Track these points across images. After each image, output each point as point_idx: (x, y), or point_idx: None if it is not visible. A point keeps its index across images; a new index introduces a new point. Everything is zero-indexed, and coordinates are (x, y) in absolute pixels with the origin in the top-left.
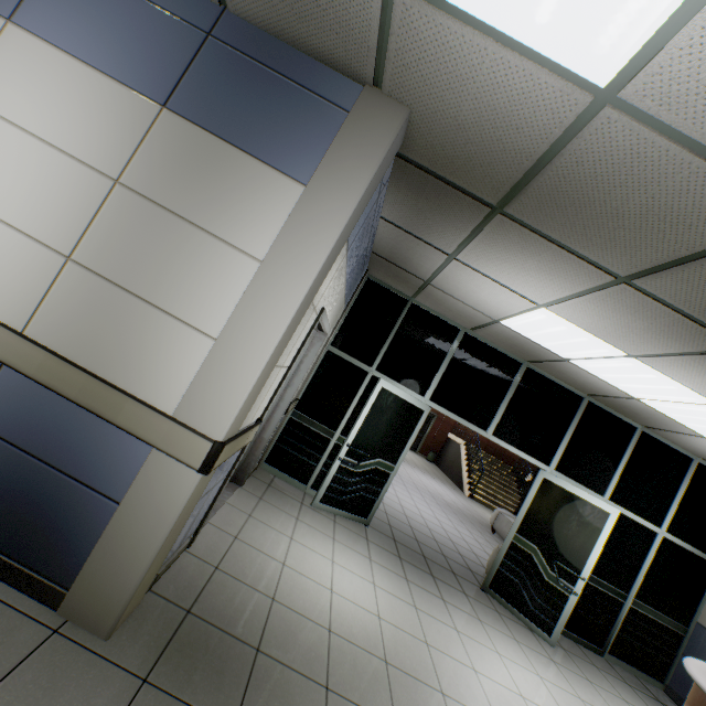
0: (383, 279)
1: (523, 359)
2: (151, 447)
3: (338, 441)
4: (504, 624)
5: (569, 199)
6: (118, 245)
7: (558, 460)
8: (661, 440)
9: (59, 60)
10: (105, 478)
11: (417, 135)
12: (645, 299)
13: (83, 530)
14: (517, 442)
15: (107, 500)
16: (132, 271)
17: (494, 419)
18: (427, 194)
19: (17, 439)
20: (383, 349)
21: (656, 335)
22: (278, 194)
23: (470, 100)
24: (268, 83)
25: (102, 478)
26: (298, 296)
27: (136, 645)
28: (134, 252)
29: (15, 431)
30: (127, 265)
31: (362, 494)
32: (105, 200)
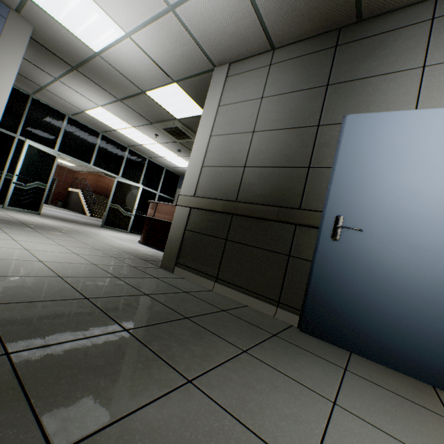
0: None
1: (100, 131)
2: None
3: (7, 177)
4: (111, 230)
5: (97, 73)
6: None
7: (122, 173)
8: (155, 162)
9: None
10: None
11: (37, 34)
12: (127, 107)
13: None
14: (105, 168)
15: None
16: None
17: (93, 159)
18: (42, 53)
19: None
20: (22, 123)
21: (135, 119)
22: None
23: (59, 36)
24: None
25: None
26: (7, 94)
27: None
28: None
29: None
30: None
31: (33, 200)
32: None
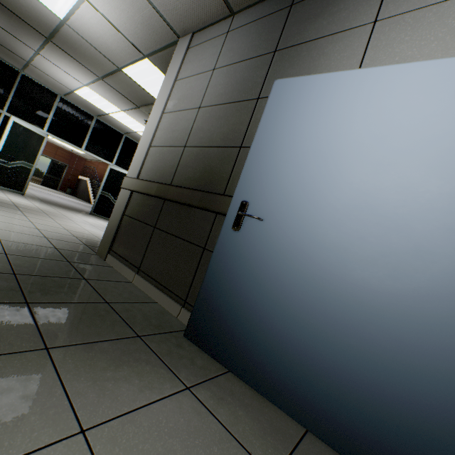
0: None
1: (94, 114)
2: None
3: None
4: (98, 218)
5: (71, 46)
6: None
7: (116, 161)
8: None
9: None
10: None
11: None
12: (110, 87)
13: None
14: (98, 154)
15: None
16: None
17: (85, 143)
18: (15, 20)
19: None
20: (9, 100)
21: (121, 102)
22: None
23: None
24: None
25: None
26: None
27: None
28: None
29: None
30: None
31: (16, 179)
32: None
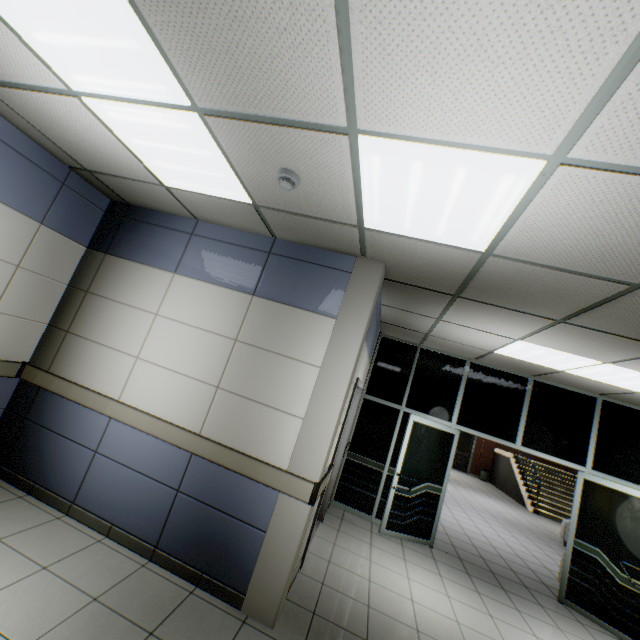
0: (393, 335)
1: (527, 374)
2: (278, 492)
3: (388, 472)
4: (588, 634)
5: (496, 288)
6: (242, 374)
7: (592, 459)
8: None
9: (200, 285)
10: (255, 516)
11: (392, 271)
12: (583, 329)
13: (247, 552)
14: (547, 449)
15: (258, 530)
16: (251, 387)
17: (518, 431)
18: (408, 292)
19: (204, 498)
20: (407, 388)
21: (610, 348)
22: (321, 327)
23: (417, 258)
24: (304, 269)
25: (253, 516)
26: (345, 383)
27: (289, 632)
28: (250, 376)
29: (203, 494)
30: (248, 384)
31: (420, 517)
32: (231, 351)
